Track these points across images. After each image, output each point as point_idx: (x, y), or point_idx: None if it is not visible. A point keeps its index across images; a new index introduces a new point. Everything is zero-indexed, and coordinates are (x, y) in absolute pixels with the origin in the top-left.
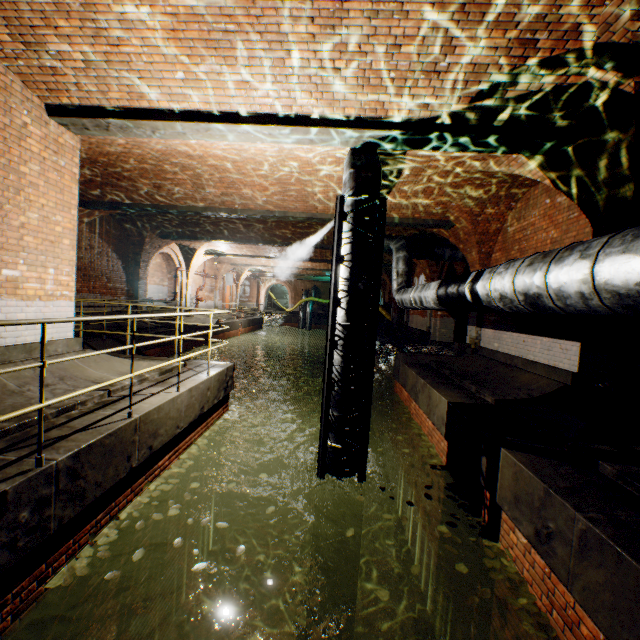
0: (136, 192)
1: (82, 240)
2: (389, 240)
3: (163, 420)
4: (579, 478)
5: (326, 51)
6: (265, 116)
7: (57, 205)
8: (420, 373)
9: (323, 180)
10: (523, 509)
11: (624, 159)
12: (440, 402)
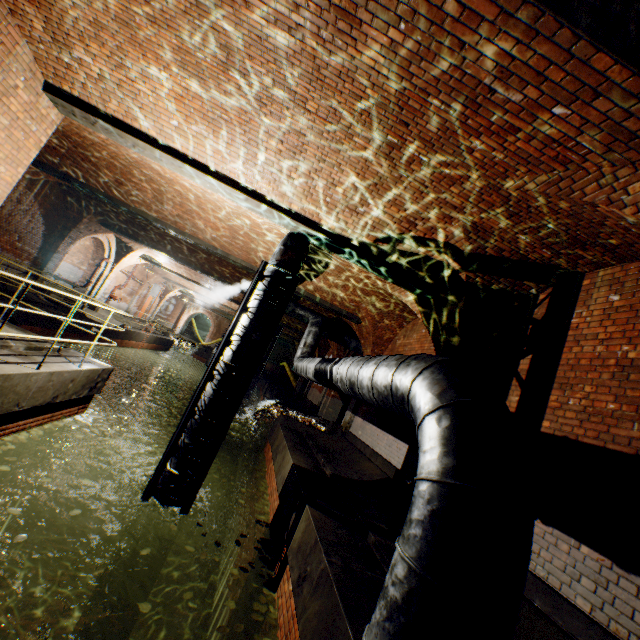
0: (96, 177)
1: (13, 191)
2: (312, 314)
3: (6, 390)
4: (348, 539)
5: (287, 164)
6: (231, 180)
7: (7, 158)
8: (288, 436)
9: (268, 243)
10: (299, 557)
11: (458, 320)
12: (288, 463)
